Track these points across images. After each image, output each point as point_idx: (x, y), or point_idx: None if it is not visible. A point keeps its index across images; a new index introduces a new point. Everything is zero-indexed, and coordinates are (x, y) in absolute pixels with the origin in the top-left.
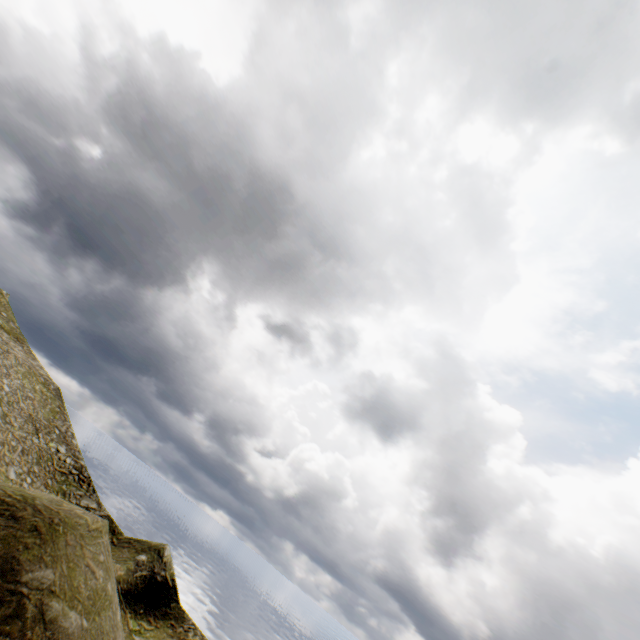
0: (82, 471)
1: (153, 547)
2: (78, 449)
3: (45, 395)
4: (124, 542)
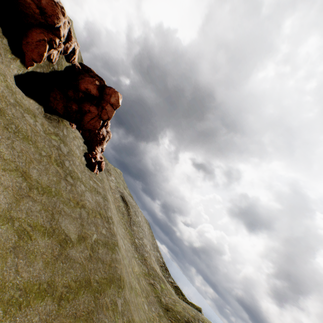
0: (164, 264)
1: (198, 308)
2: (160, 253)
3: (148, 228)
4: (186, 302)
